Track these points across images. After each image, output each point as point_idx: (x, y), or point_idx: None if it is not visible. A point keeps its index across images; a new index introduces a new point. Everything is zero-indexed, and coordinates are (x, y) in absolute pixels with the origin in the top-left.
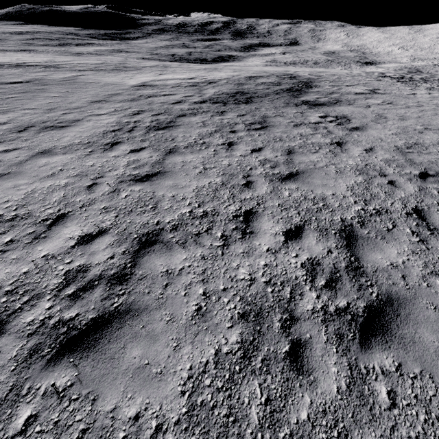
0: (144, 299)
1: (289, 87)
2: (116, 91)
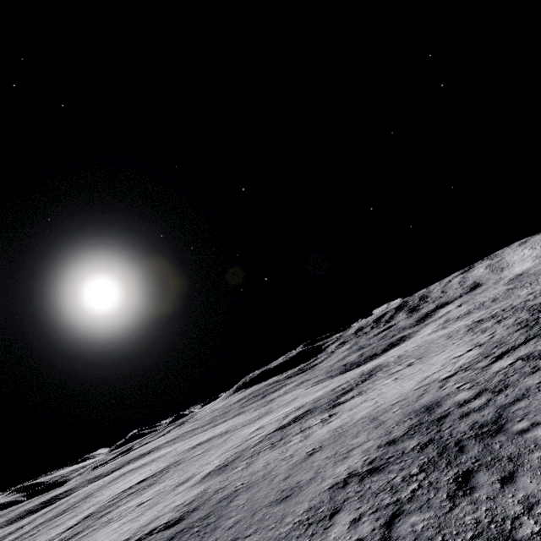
0: (161, 534)
1: (348, 389)
2: (238, 441)
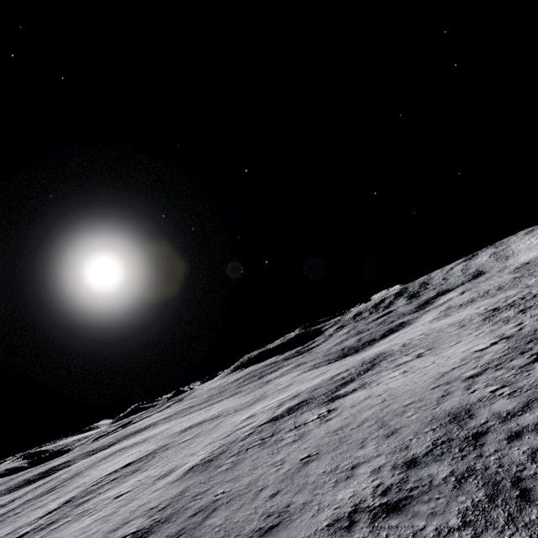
0: None
1: (348, 379)
2: (227, 430)
